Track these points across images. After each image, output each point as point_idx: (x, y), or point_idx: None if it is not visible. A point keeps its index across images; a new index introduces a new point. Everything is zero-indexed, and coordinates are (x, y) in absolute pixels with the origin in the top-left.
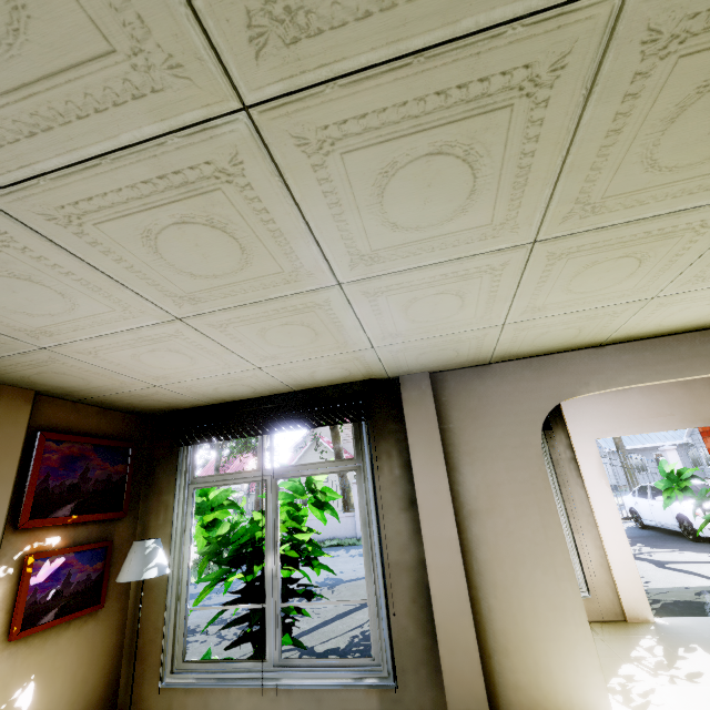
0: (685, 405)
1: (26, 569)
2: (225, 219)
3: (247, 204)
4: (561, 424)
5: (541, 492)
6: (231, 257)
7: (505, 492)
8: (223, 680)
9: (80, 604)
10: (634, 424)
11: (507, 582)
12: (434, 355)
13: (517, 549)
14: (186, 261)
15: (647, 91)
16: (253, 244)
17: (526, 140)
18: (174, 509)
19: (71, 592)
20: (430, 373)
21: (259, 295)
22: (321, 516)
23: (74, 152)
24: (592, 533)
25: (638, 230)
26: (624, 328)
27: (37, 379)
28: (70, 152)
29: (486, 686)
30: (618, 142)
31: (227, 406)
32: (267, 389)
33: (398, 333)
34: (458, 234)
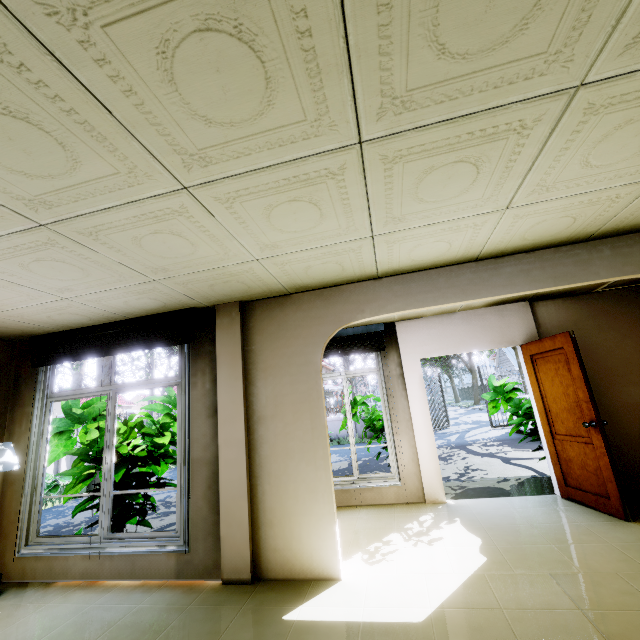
0: (495, 329)
1: None
2: None
3: None
4: (396, 346)
5: (315, 401)
6: None
7: (287, 401)
8: (64, 550)
9: None
10: (452, 345)
11: (279, 472)
12: (226, 287)
13: (290, 447)
14: None
15: (112, 57)
16: None
17: (51, 99)
18: (33, 419)
19: None
20: (243, 302)
21: None
22: None
23: None
24: (409, 435)
25: (274, 177)
26: (382, 263)
27: None
28: None
29: (253, 549)
30: (146, 101)
31: (76, 332)
32: (102, 317)
33: (163, 267)
34: (100, 181)
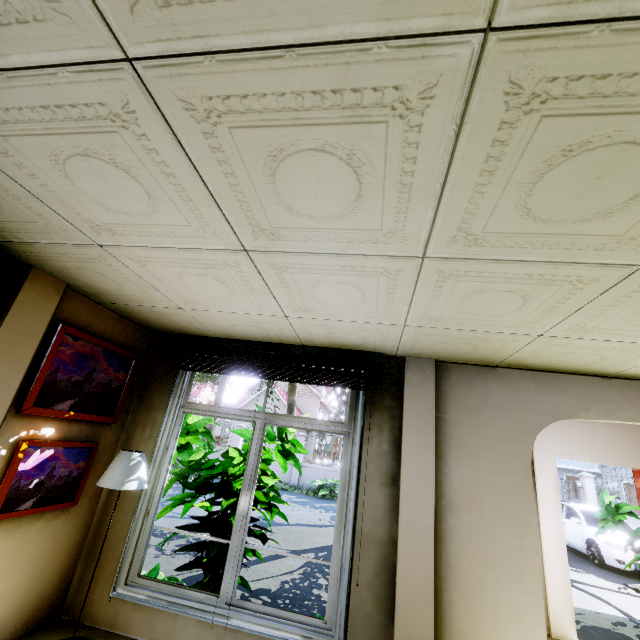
0: None
1: (18, 454)
2: (366, 158)
3: (401, 148)
4: None
5: (524, 502)
6: (341, 201)
7: (487, 493)
8: (174, 604)
9: (57, 497)
10: (595, 453)
11: (473, 582)
12: (452, 346)
13: (489, 552)
14: (295, 193)
15: None
16: (373, 193)
17: None
18: (161, 427)
19: (52, 485)
20: (436, 361)
21: (338, 247)
22: (283, 464)
23: (264, 34)
24: None
25: None
26: None
27: (74, 273)
28: (259, 32)
29: None
30: None
31: (235, 343)
32: (279, 337)
33: (438, 318)
34: (580, 237)
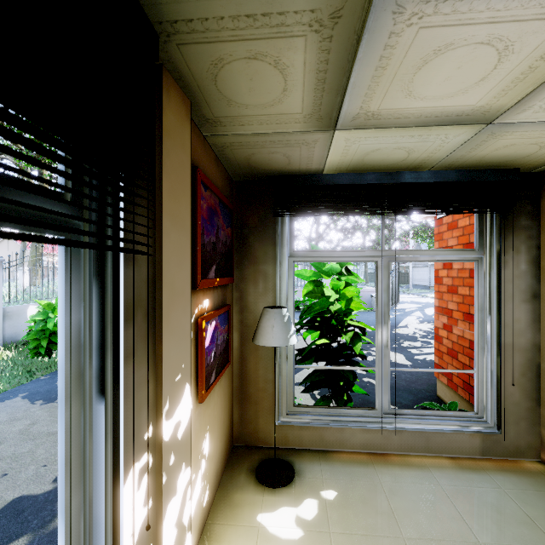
0: None
1: (202, 333)
2: None
3: None
4: None
5: None
6: None
7: None
8: (338, 422)
9: (222, 362)
10: None
11: None
12: None
13: None
14: None
15: None
16: None
17: None
18: (277, 280)
19: (218, 353)
20: None
21: None
22: None
23: None
24: None
25: None
26: None
27: (226, 74)
28: None
29: None
30: None
31: (343, 178)
32: (411, 163)
33: None
34: None
